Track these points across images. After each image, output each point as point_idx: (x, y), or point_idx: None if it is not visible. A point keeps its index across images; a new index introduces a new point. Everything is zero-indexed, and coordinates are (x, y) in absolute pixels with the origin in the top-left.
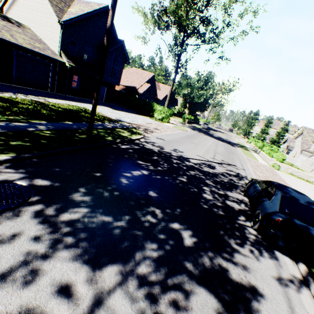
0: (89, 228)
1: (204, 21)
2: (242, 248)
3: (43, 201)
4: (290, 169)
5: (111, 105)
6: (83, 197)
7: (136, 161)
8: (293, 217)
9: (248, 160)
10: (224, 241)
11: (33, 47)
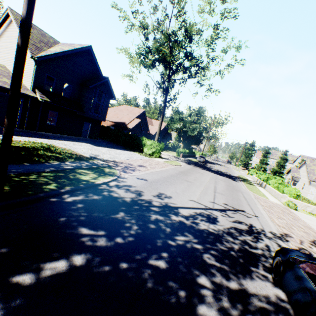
0: None
1: (188, 56)
2: None
3: None
4: (309, 206)
5: (94, 141)
6: None
7: (76, 230)
8: None
9: (257, 199)
10: None
11: None
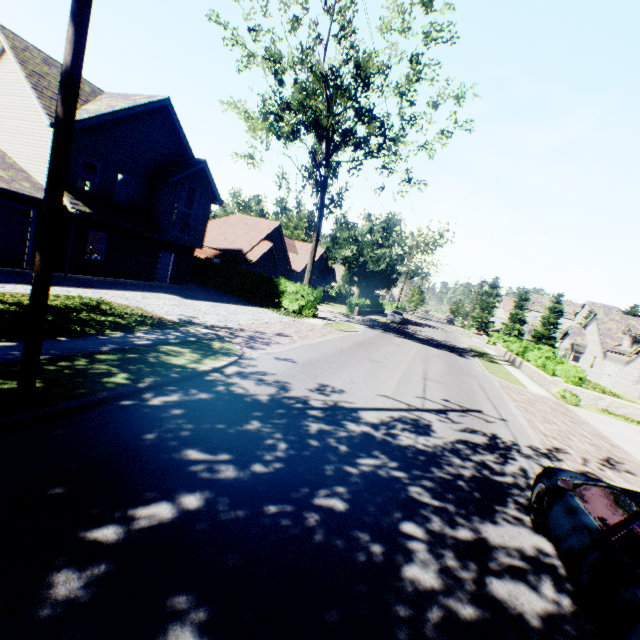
0: None
1: (364, 116)
2: None
3: None
4: (602, 399)
5: (183, 289)
6: None
7: (178, 453)
8: None
9: (504, 389)
10: None
11: None
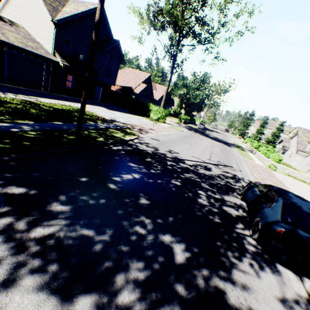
0: (64, 246)
1: (200, 21)
2: (240, 263)
3: (13, 213)
4: (287, 169)
5: (106, 105)
6: (62, 207)
7: (128, 164)
8: (296, 227)
9: (244, 161)
10: (221, 254)
11: (25, 46)
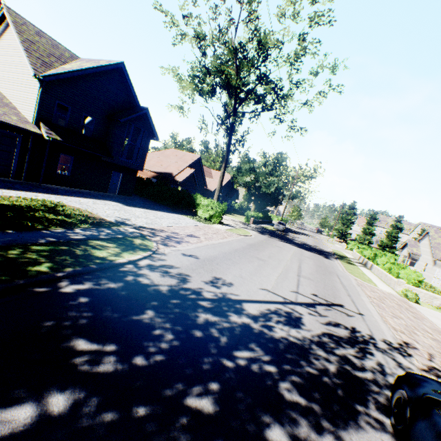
0: None
1: (263, 79)
2: None
3: None
4: (436, 298)
5: (127, 199)
6: None
7: (67, 343)
8: None
9: (360, 286)
10: None
11: None
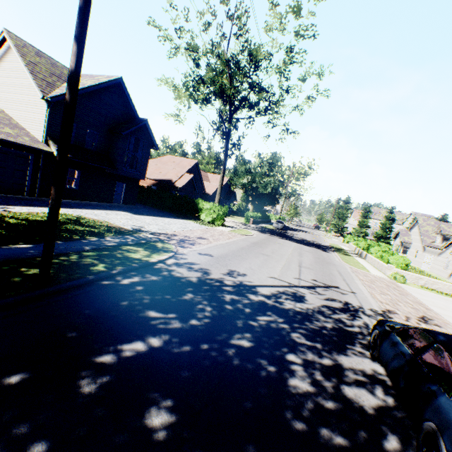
0: None
1: (255, 87)
2: None
3: None
4: (421, 278)
5: (132, 208)
6: None
7: (143, 313)
8: None
9: (354, 273)
10: None
11: None
